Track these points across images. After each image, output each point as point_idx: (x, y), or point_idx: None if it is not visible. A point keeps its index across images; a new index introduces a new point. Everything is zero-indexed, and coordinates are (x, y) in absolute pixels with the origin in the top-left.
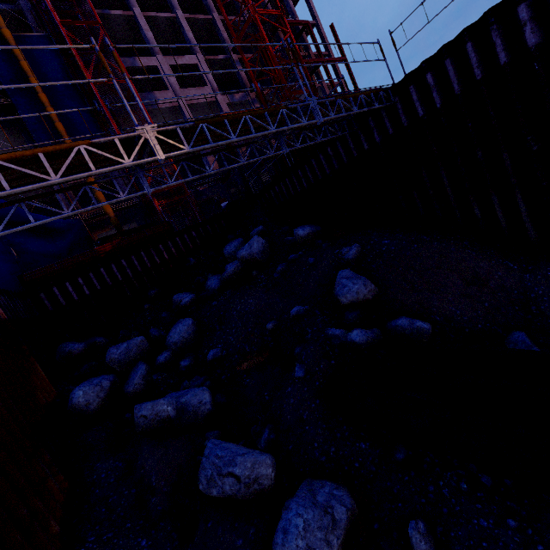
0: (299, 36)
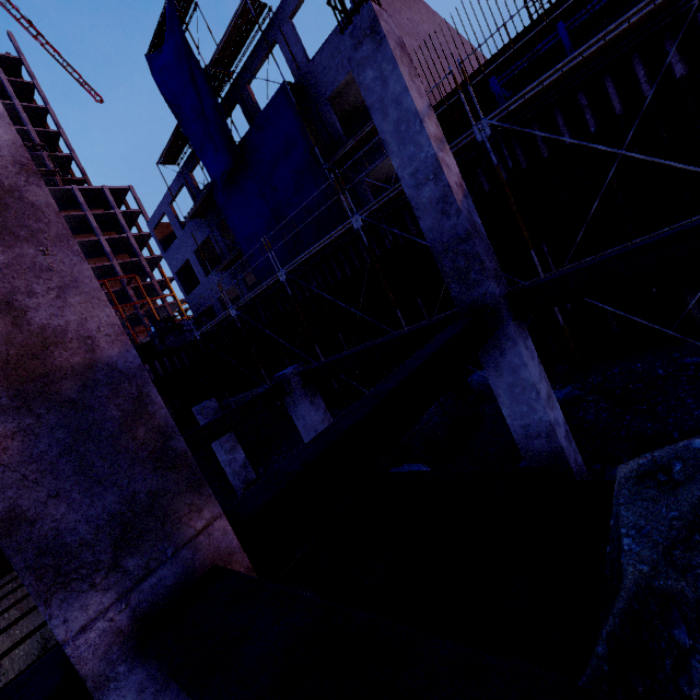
0: (131, 280)
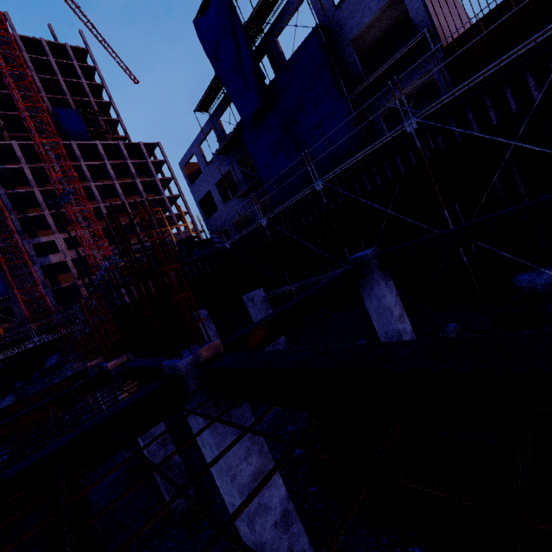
0: (157, 212)
